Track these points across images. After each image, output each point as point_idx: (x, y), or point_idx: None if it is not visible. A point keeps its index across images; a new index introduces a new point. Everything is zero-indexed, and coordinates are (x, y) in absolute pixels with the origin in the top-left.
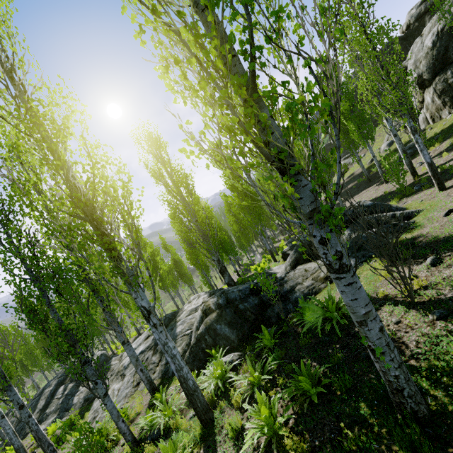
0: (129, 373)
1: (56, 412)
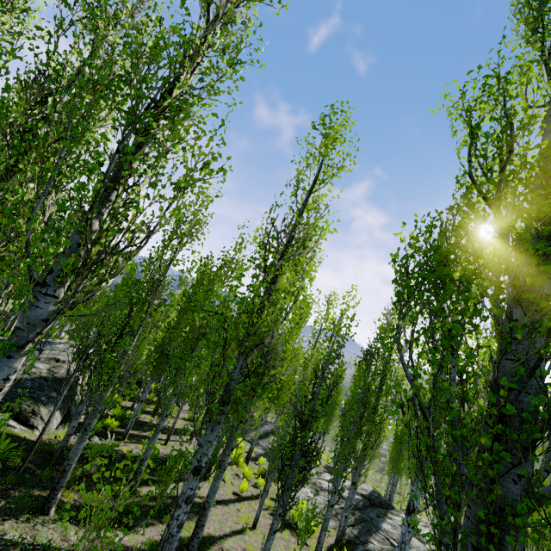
0: (323, 497)
1: (264, 450)
